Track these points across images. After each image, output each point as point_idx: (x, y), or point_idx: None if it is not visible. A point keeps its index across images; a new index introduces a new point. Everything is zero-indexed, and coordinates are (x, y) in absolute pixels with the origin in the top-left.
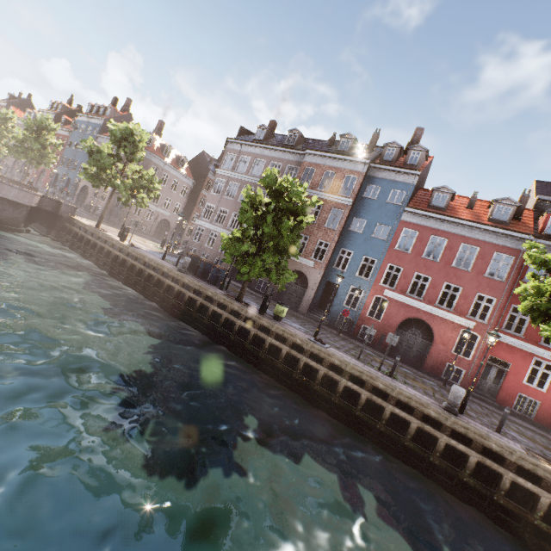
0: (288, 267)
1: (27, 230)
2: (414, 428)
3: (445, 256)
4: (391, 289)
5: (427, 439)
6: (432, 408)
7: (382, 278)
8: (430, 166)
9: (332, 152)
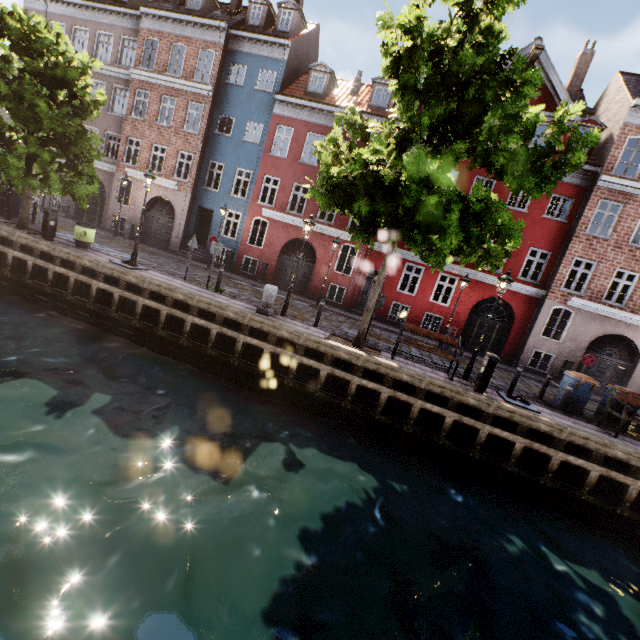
0: (148, 193)
1: None
2: (214, 334)
3: None
4: (270, 208)
5: (232, 344)
6: (231, 309)
7: (260, 195)
8: (317, 40)
9: (175, 10)
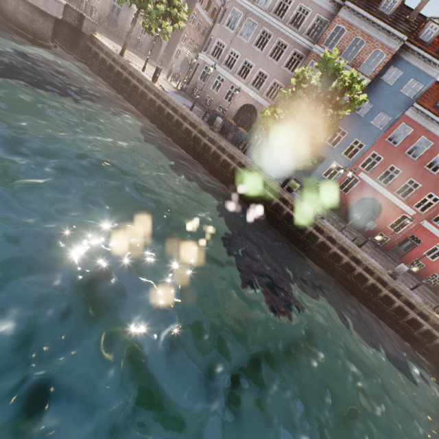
0: None
1: (54, 45)
2: (370, 283)
3: (423, 158)
4: (365, 173)
5: (373, 289)
6: (386, 276)
7: (363, 162)
8: None
9: (374, 14)
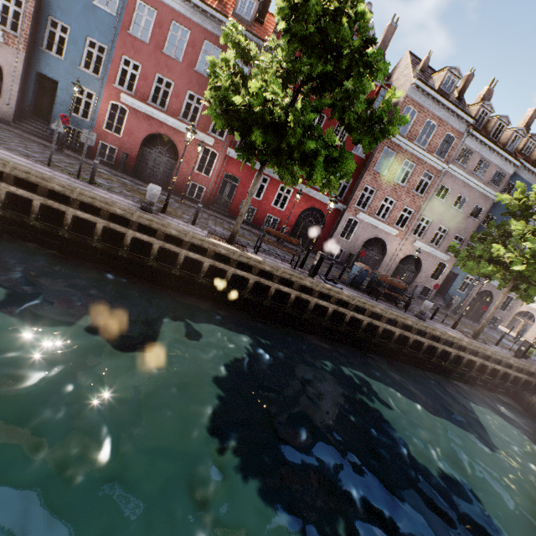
0: None
1: None
2: (101, 228)
3: (188, 56)
4: (130, 94)
5: (119, 238)
6: (118, 206)
7: (118, 77)
8: None
9: None
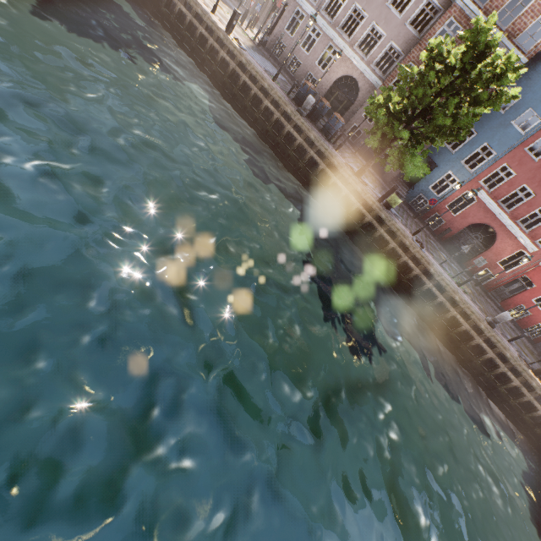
0: None
1: None
2: (463, 329)
3: None
4: (487, 191)
5: (465, 335)
6: (484, 324)
7: (486, 176)
8: None
9: None
